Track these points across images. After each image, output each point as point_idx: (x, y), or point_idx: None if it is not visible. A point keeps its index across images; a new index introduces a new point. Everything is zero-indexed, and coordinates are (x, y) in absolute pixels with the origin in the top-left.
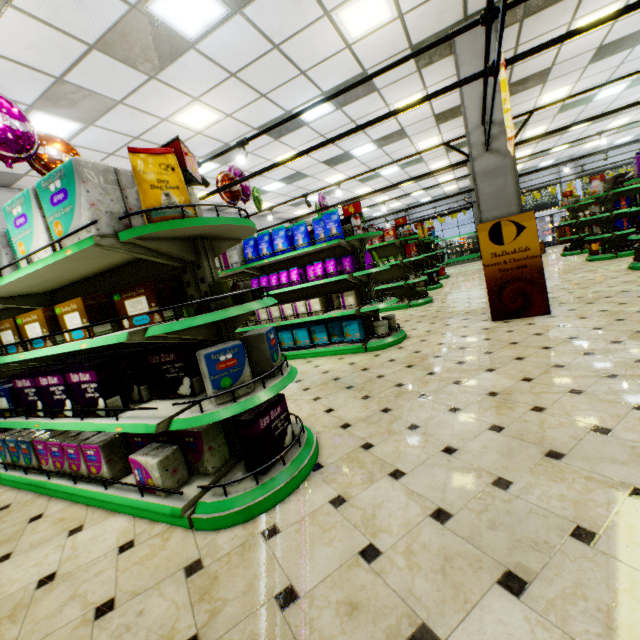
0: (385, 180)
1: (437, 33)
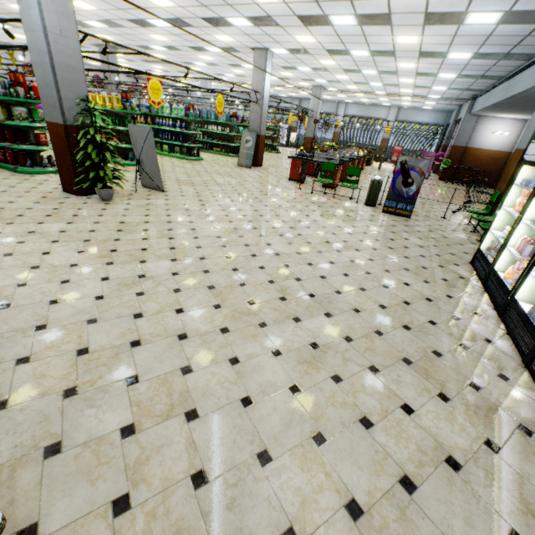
0: (164, 74)
1: (94, 45)
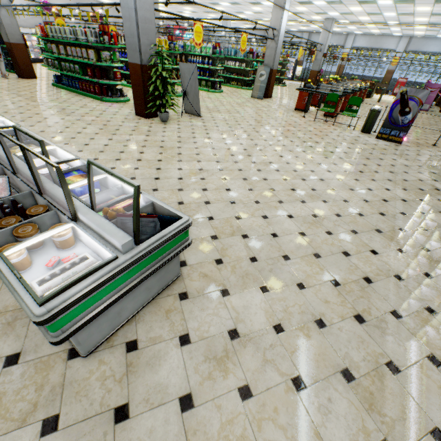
0: (192, 14)
1: None
